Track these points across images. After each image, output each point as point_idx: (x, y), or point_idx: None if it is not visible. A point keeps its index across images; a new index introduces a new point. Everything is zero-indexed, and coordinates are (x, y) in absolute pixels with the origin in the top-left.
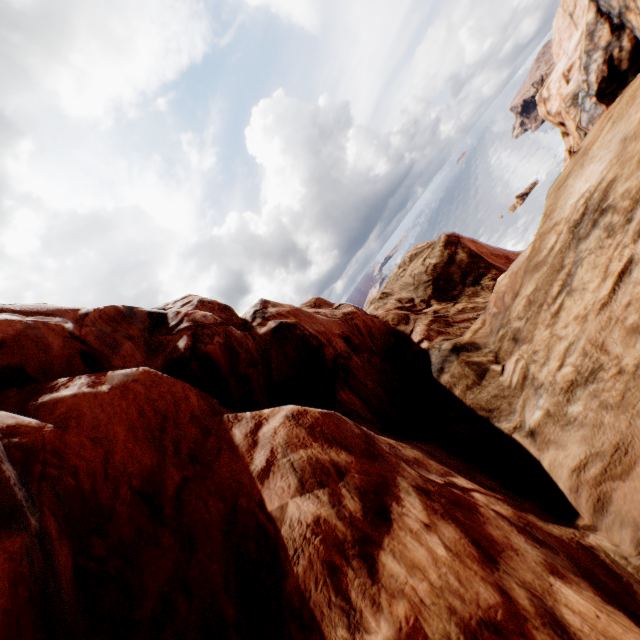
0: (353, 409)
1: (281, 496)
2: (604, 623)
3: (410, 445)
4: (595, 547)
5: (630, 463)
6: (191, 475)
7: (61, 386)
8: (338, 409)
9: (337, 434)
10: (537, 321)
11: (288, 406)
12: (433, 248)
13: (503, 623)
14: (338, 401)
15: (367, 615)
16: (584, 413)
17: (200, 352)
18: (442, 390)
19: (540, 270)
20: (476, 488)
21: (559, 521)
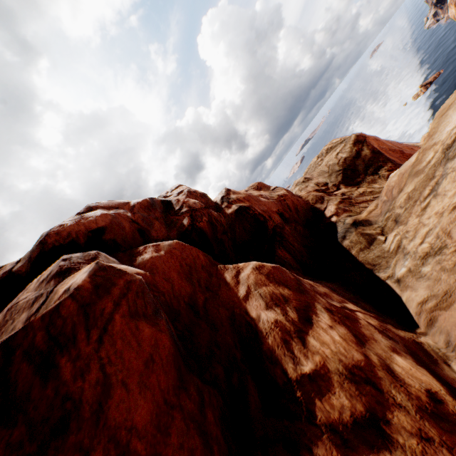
0: (286, 261)
1: (256, 309)
2: (413, 371)
3: (321, 284)
4: (423, 343)
5: (451, 302)
6: (208, 297)
7: (142, 252)
8: (276, 260)
9: (281, 279)
10: (411, 211)
11: (253, 262)
12: (345, 145)
13: (363, 367)
14: (276, 256)
15: (302, 359)
16: (431, 272)
17: (196, 227)
18: (343, 250)
19: (419, 176)
20: (359, 310)
21: (406, 329)
